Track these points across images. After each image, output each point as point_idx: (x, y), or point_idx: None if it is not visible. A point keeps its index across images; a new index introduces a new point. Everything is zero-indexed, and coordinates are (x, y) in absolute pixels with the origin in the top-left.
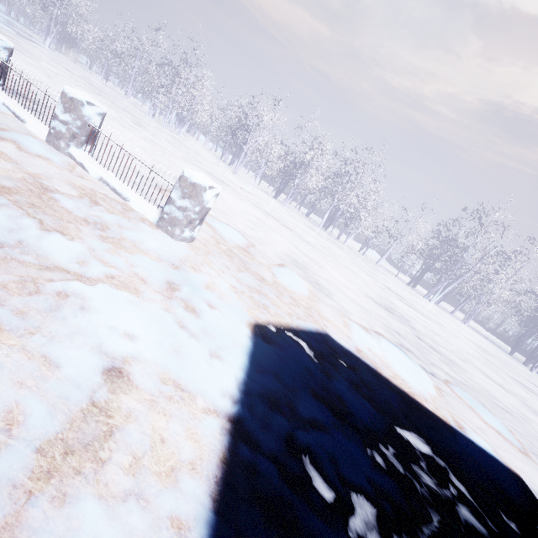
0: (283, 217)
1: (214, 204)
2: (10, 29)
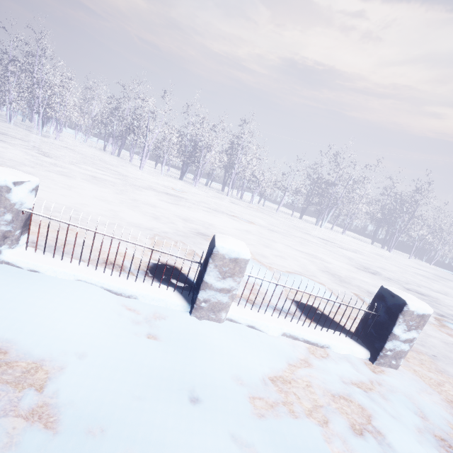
0: (222, 205)
1: None
2: None
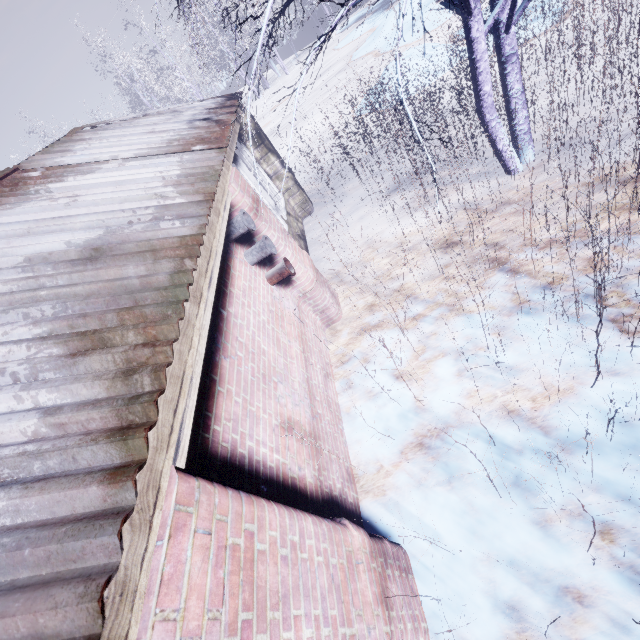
0: None
1: None
2: None
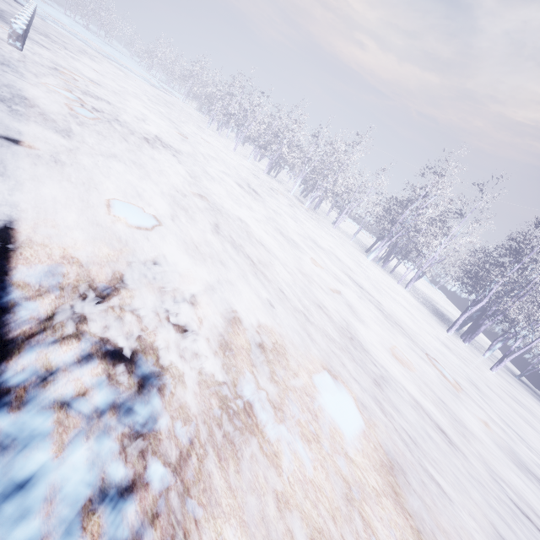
0: (216, 152)
1: (99, 88)
2: (146, 82)
